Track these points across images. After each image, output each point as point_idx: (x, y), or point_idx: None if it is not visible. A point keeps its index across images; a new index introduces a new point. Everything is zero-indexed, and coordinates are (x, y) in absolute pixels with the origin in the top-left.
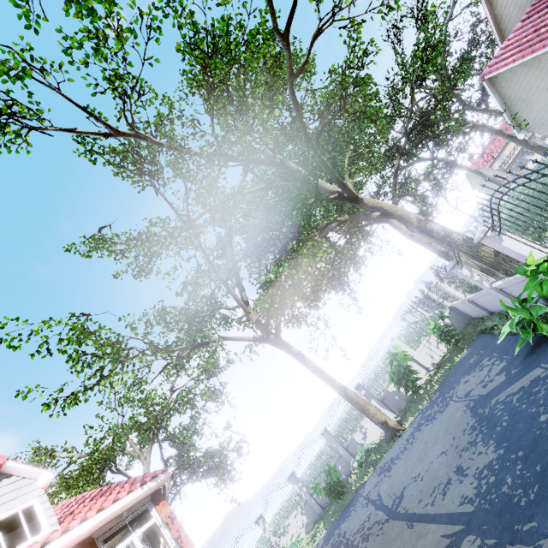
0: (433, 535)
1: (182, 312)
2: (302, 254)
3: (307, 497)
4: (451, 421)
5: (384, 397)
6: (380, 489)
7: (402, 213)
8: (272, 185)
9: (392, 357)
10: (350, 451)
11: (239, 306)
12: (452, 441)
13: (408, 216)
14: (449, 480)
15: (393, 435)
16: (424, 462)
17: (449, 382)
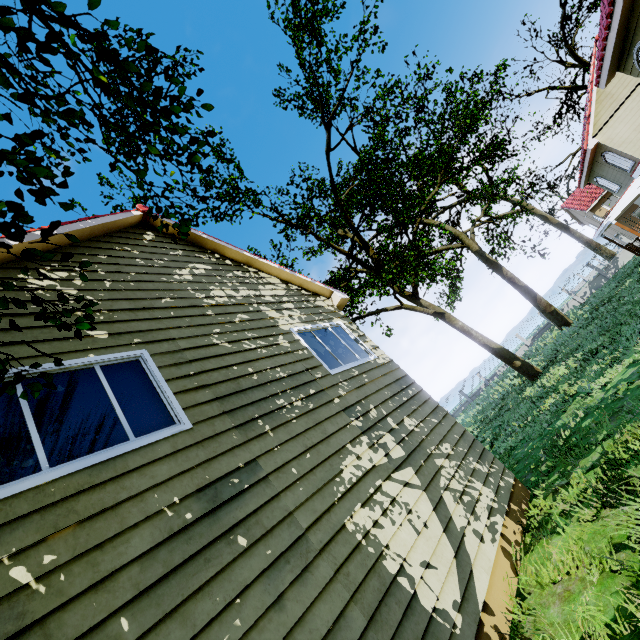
0: None
1: None
2: None
3: None
4: None
5: None
6: None
7: None
8: None
9: None
10: None
11: None
12: None
13: None
14: None
15: None
16: None
17: None
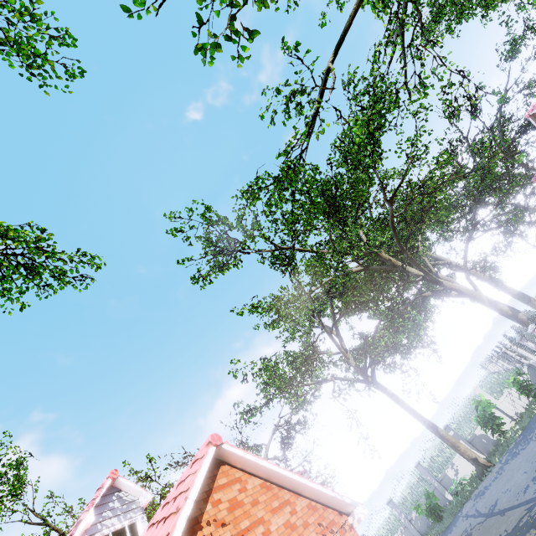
0: (518, 512)
1: (300, 355)
2: (402, 324)
3: (406, 522)
4: (530, 453)
5: (472, 439)
6: (477, 506)
7: (476, 295)
8: (369, 268)
9: (477, 403)
10: (443, 485)
11: (339, 352)
12: (530, 465)
13: (480, 297)
14: (528, 485)
15: (484, 470)
16: (511, 481)
17: (530, 427)
